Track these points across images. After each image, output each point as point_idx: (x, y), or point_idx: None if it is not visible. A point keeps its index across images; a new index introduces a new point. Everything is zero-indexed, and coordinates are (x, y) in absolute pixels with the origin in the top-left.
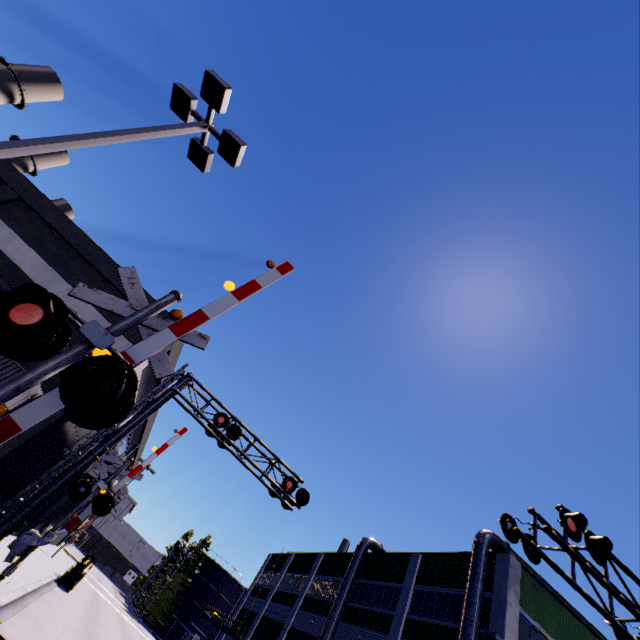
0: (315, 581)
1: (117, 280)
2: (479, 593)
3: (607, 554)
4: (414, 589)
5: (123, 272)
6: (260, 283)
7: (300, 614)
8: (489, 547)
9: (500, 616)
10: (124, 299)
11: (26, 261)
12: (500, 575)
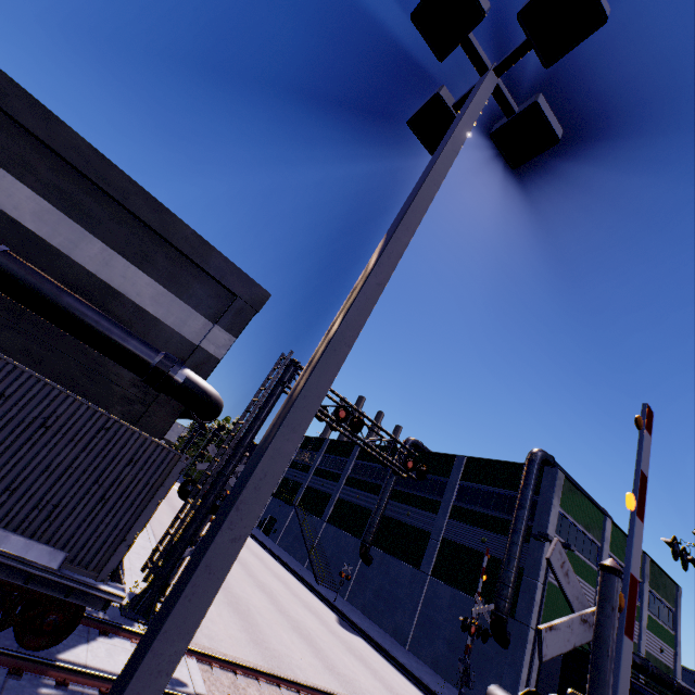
0: (356, 465)
1: (164, 227)
2: (530, 500)
3: None
4: (460, 484)
5: (554, 561)
6: (644, 471)
7: (346, 489)
8: (540, 463)
9: (545, 515)
10: (180, 256)
11: (21, 207)
12: (547, 485)
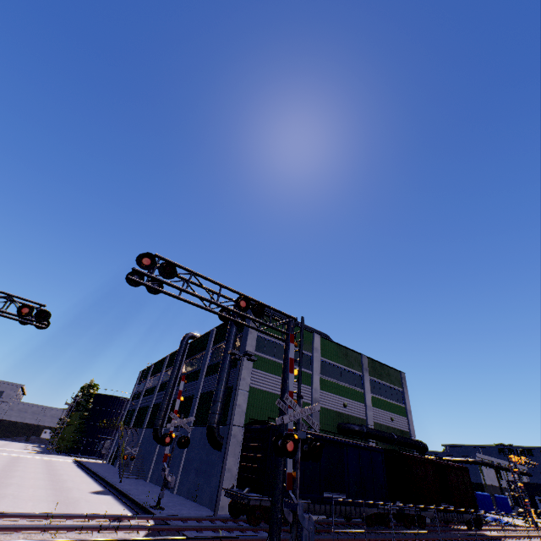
0: (165, 373)
1: None
2: (233, 334)
3: (194, 274)
4: (212, 349)
5: None
6: None
7: (158, 395)
8: None
9: (245, 341)
10: None
11: None
12: (247, 320)
